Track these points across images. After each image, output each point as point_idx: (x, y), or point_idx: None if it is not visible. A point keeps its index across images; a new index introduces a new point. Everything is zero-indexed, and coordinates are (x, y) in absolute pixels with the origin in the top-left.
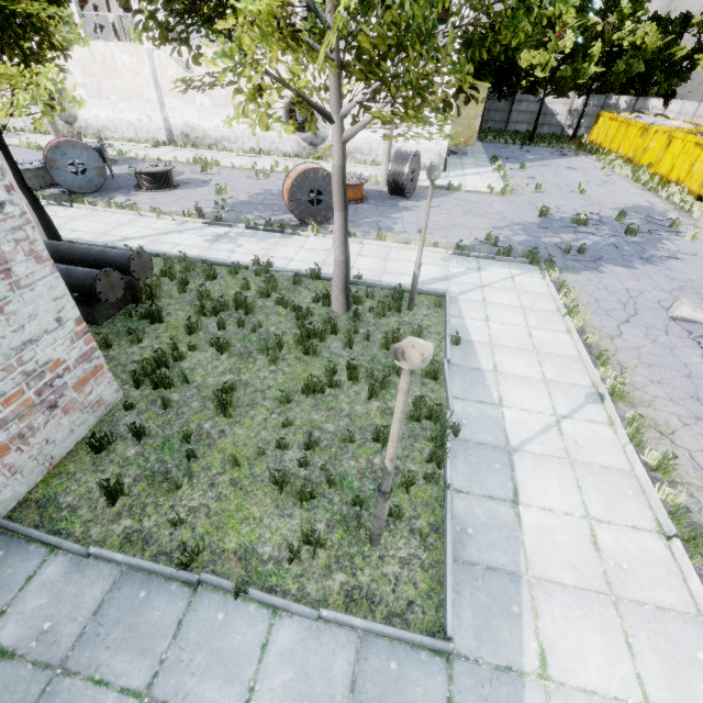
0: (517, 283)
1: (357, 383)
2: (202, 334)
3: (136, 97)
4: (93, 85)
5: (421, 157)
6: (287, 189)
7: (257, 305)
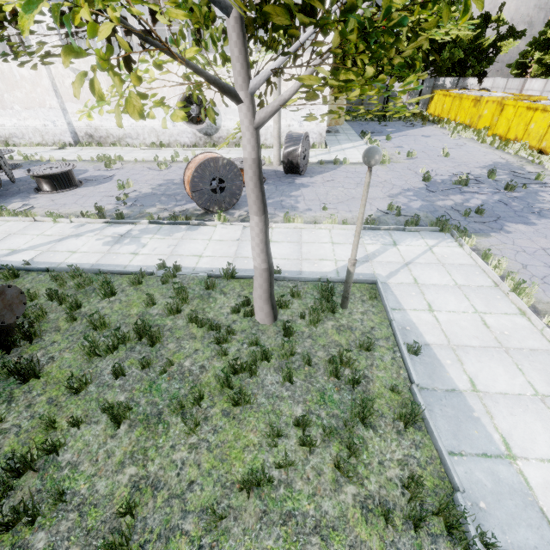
0: (439, 256)
1: (313, 450)
2: (93, 389)
3: (39, 105)
4: None
5: None
6: (188, 180)
7: (166, 327)
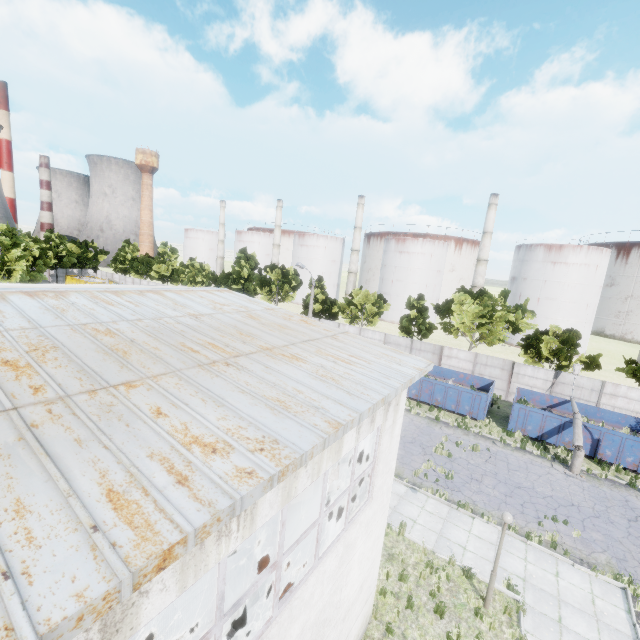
0: None
1: None
2: None
3: None
4: None
5: None
6: None
7: None
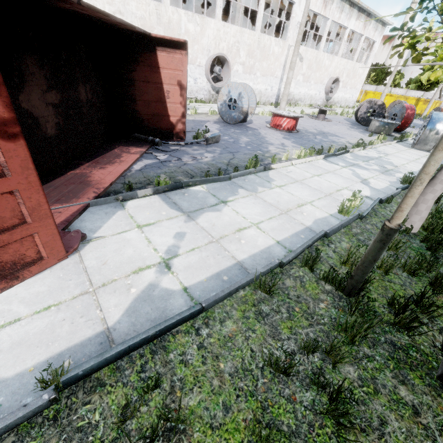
0: None
1: None
2: None
3: (270, 74)
4: (249, 64)
5: (350, 103)
6: None
7: None
